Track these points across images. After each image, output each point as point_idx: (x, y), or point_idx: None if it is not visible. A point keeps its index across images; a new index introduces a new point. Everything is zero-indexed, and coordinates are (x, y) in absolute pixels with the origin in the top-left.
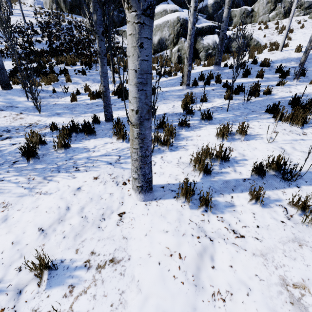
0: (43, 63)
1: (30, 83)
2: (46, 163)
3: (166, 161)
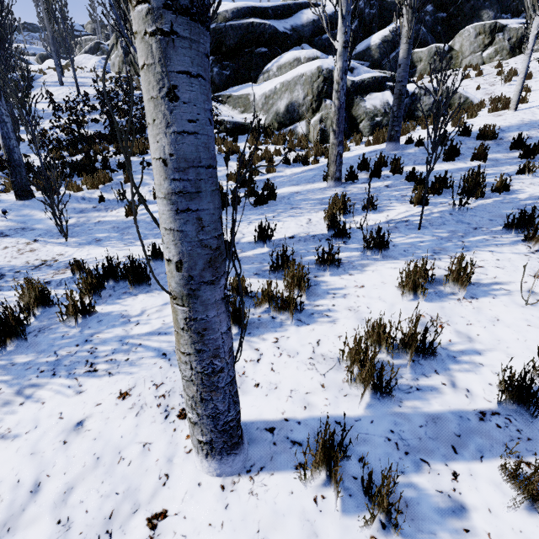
0: (93, 153)
1: (50, 189)
2: (37, 351)
3: (286, 352)
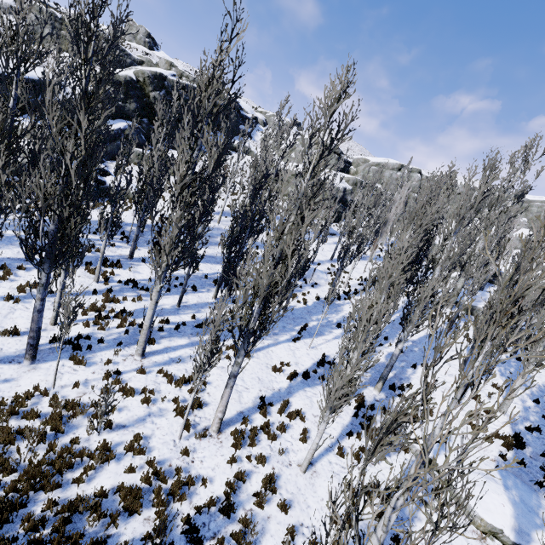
0: None
1: None
2: None
3: (3, 287)
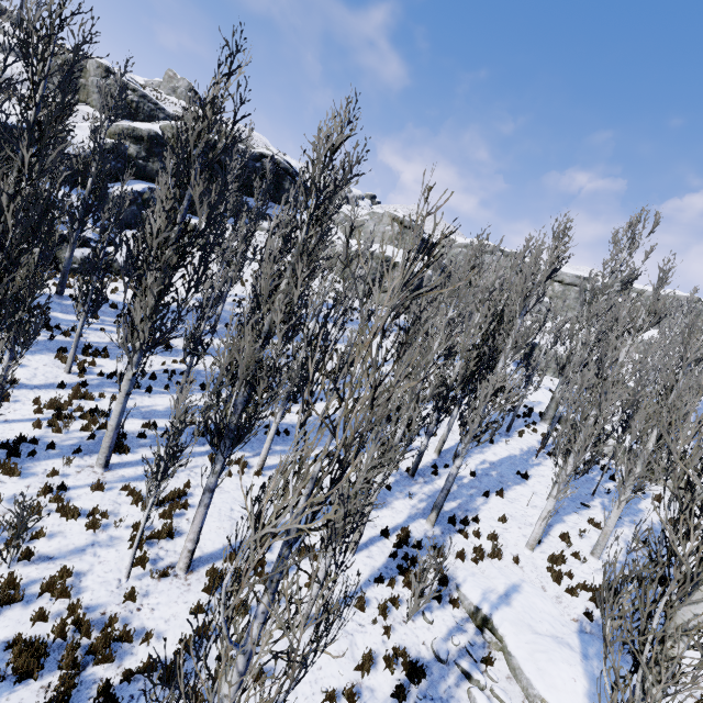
0: None
1: None
2: None
3: None
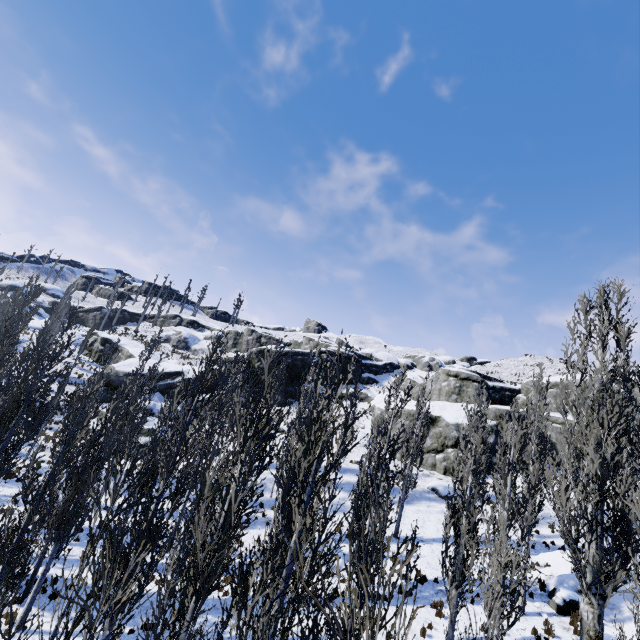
0: None
1: None
2: None
3: None
